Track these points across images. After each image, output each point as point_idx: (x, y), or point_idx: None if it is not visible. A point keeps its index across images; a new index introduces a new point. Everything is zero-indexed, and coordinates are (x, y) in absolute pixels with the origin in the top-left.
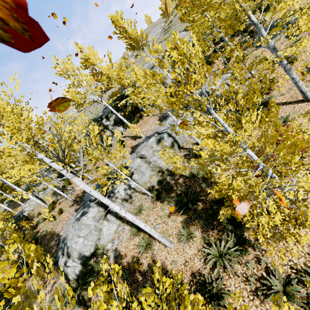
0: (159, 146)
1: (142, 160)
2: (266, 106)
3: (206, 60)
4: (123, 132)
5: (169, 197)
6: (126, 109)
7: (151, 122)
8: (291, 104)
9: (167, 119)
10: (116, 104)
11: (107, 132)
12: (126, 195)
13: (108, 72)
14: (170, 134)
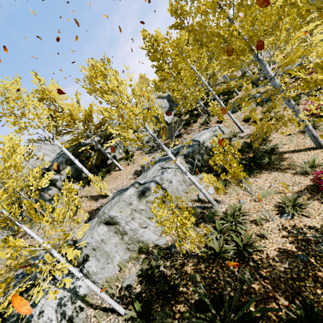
0: (142, 201)
1: (110, 229)
2: (273, 155)
3: (186, 119)
4: (78, 192)
5: (173, 317)
6: (88, 160)
7: (124, 177)
8: (303, 152)
9: (149, 170)
10: (75, 151)
11: (53, 190)
12: (60, 321)
13: (73, 108)
14: (160, 184)
